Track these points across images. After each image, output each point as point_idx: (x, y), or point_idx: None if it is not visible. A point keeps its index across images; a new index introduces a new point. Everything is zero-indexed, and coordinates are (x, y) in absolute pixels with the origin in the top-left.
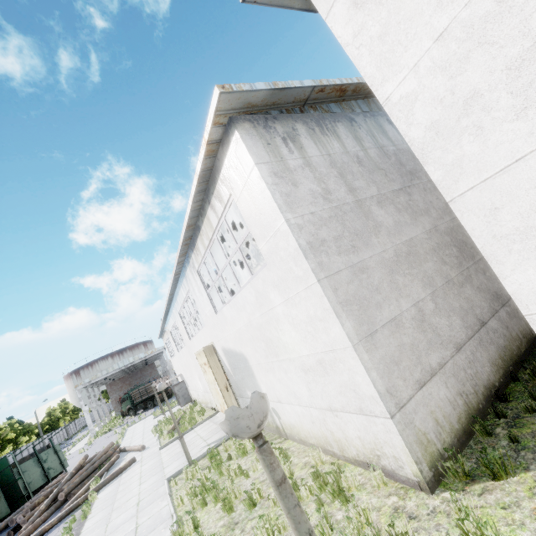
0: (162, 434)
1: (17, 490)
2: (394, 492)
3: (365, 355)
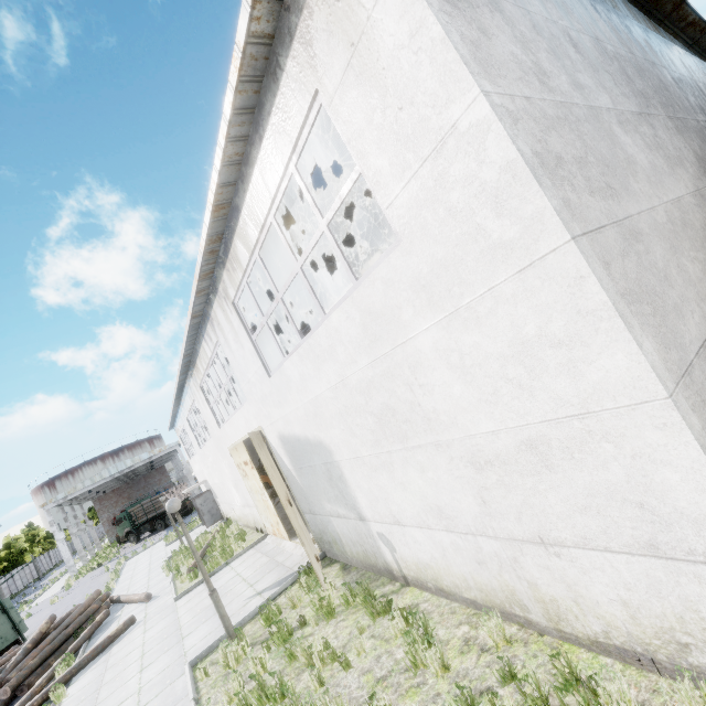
0: (178, 573)
1: None
2: None
3: (694, 418)
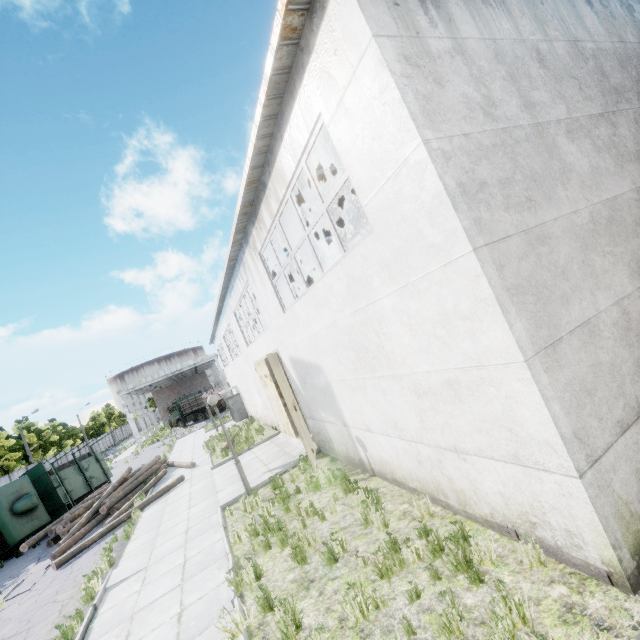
0: (214, 451)
1: (56, 498)
2: (558, 578)
3: (544, 377)
